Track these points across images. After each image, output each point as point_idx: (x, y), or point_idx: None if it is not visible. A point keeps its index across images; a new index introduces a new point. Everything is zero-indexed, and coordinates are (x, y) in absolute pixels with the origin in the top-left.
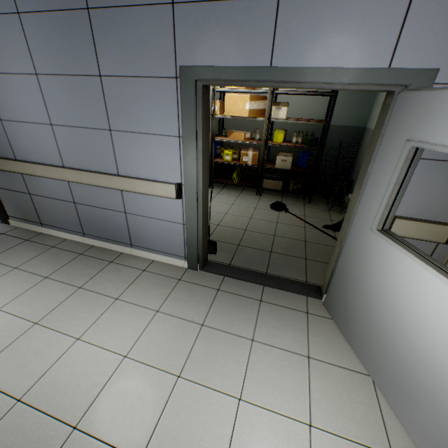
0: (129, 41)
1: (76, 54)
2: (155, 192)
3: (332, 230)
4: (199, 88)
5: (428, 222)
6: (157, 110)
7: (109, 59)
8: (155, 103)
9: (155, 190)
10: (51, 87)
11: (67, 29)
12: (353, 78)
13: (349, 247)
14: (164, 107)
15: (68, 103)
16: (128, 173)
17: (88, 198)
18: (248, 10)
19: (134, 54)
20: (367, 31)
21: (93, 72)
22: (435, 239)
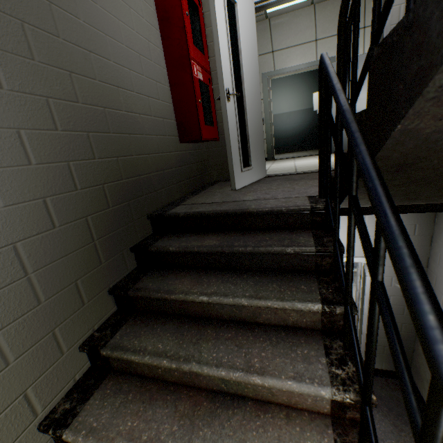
0: None
1: None
2: None
3: None
4: None
5: None
6: None
7: None
8: None
9: None
10: None
11: None
12: None
13: None
14: None
15: None
16: None
17: None
18: None
19: None
20: None
21: None
22: None
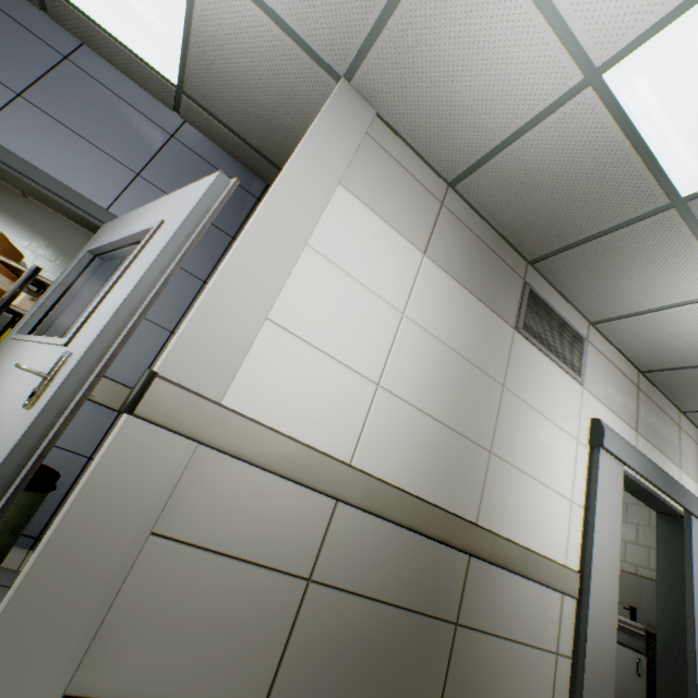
0: None
1: None
2: None
3: None
4: None
5: (109, 377)
6: None
7: None
8: None
9: None
10: None
11: None
12: (69, 195)
13: None
14: None
15: None
16: None
17: None
18: None
19: None
20: (96, 175)
21: None
22: (113, 403)
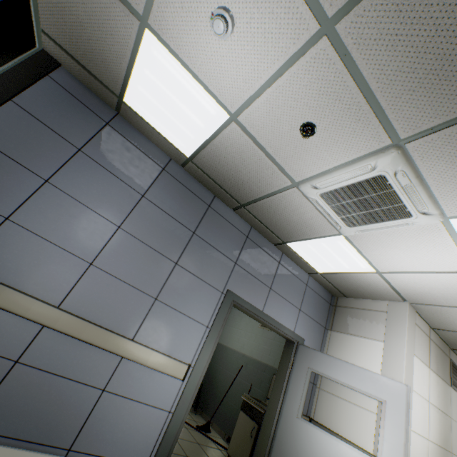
0: (207, 260)
1: (168, 242)
2: (167, 369)
3: (205, 431)
4: (232, 304)
5: (303, 414)
6: (202, 303)
7: (190, 259)
8: (203, 299)
9: (168, 366)
10: (125, 242)
11: (173, 229)
12: (286, 331)
13: (282, 433)
14: (207, 303)
15: (132, 260)
16: (145, 342)
17: (56, 358)
18: (260, 285)
19: (206, 268)
20: (290, 315)
21: (173, 258)
22: None
